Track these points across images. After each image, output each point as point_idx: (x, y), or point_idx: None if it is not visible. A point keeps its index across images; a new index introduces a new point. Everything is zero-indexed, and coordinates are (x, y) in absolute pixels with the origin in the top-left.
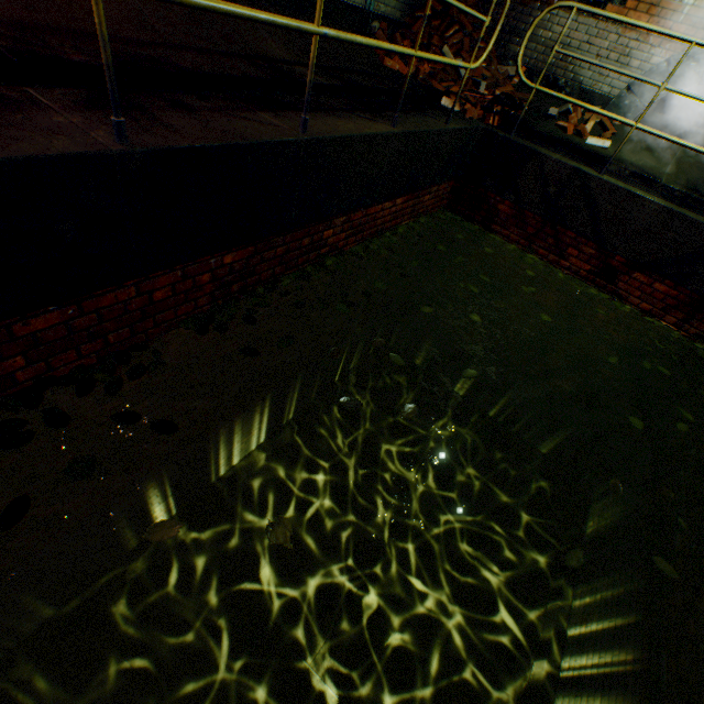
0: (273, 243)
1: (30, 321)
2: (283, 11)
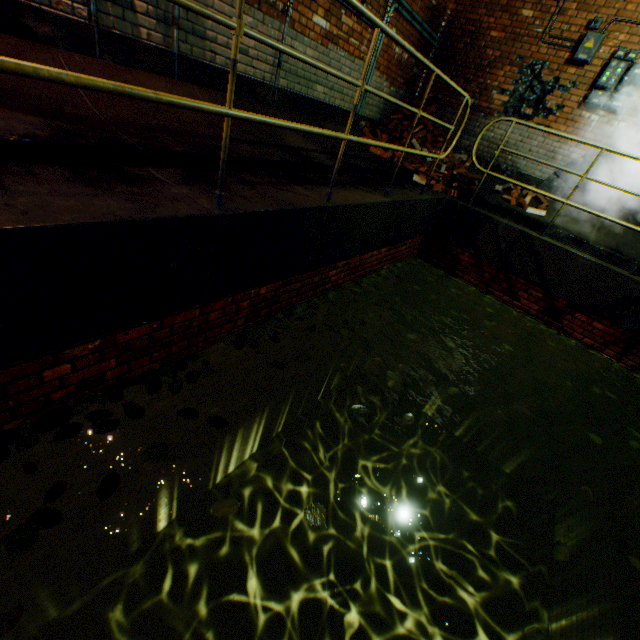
0: (294, 279)
1: (129, 331)
2: (300, 115)
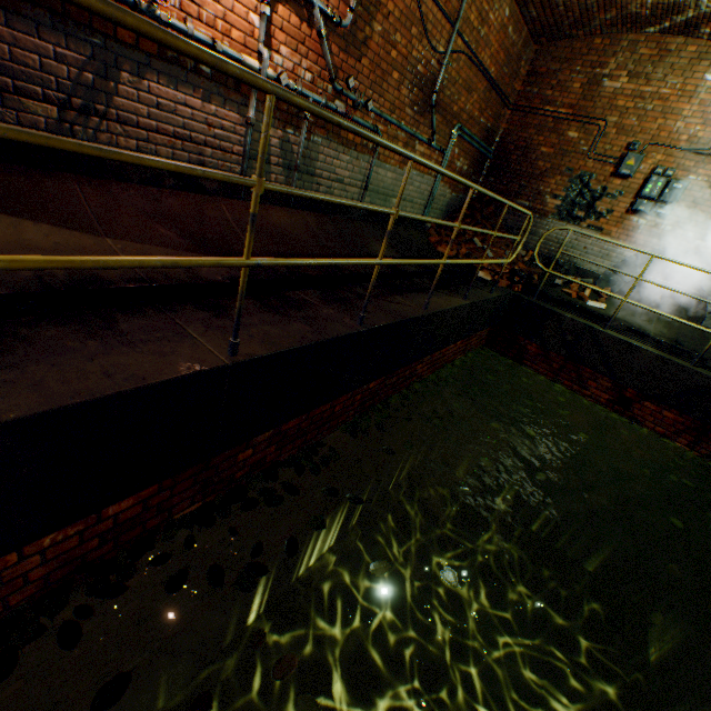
0: (393, 374)
1: (288, 422)
2: (379, 224)
